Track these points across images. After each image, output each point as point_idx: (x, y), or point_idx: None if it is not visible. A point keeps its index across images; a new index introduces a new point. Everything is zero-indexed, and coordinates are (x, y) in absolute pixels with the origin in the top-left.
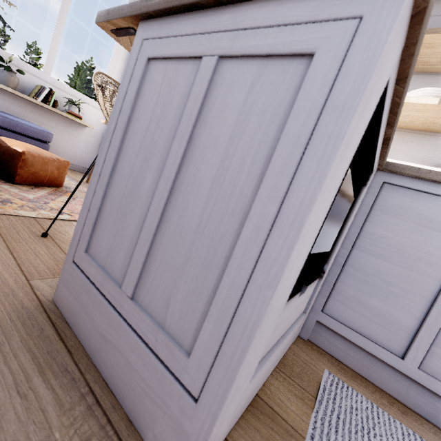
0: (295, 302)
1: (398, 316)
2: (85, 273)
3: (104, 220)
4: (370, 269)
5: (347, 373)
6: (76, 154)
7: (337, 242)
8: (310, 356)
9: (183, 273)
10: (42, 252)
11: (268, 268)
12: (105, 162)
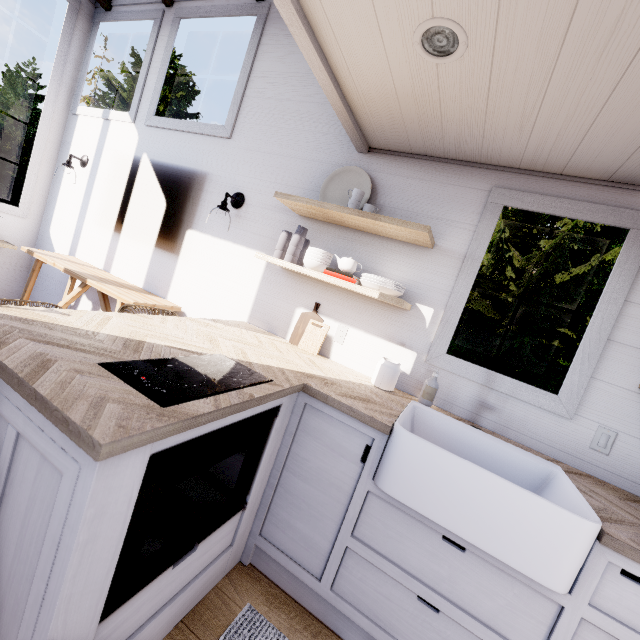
0: (170, 574)
1: (317, 539)
2: None
3: None
4: (297, 491)
5: (275, 600)
6: None
7: (256, 473)
8: (238, 589)
9: (1, 618)
10: None
11: (41, 632)
12: None
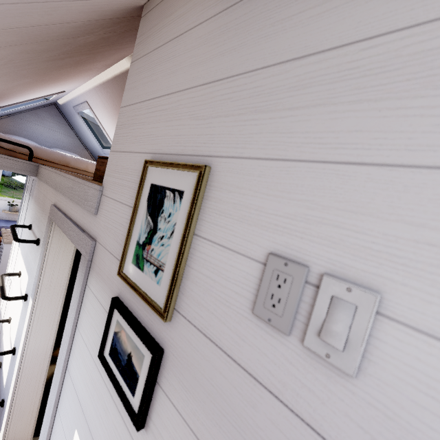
0: None
1: None
2: None
3: None
4: None
5: None
6: None
7: None
8: None
9: None
10: None
11: None
12: None
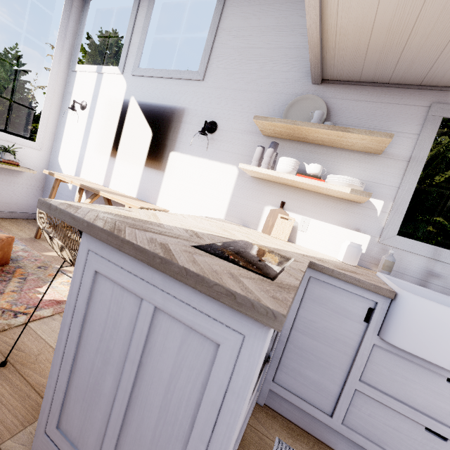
0: None
1: (327, 384)
2: (59, 448)
3: (71, 403)
4: (305, 346)
5: (294, 433)
6: (17, 200)
7: (277, 333)
8: (265, 426)
9: None
10: (5, 393)
11: None
12: (66, 350)
